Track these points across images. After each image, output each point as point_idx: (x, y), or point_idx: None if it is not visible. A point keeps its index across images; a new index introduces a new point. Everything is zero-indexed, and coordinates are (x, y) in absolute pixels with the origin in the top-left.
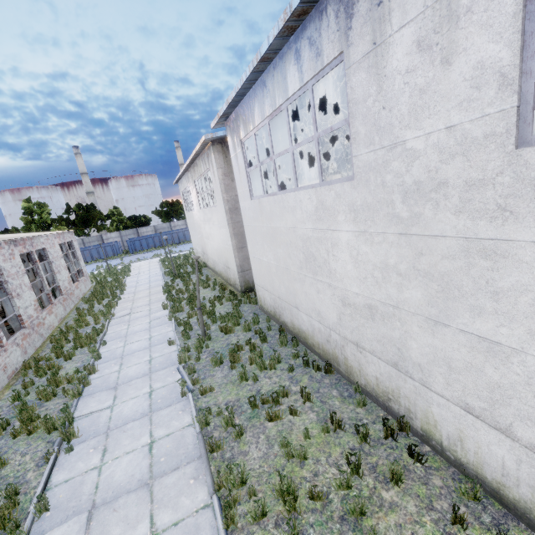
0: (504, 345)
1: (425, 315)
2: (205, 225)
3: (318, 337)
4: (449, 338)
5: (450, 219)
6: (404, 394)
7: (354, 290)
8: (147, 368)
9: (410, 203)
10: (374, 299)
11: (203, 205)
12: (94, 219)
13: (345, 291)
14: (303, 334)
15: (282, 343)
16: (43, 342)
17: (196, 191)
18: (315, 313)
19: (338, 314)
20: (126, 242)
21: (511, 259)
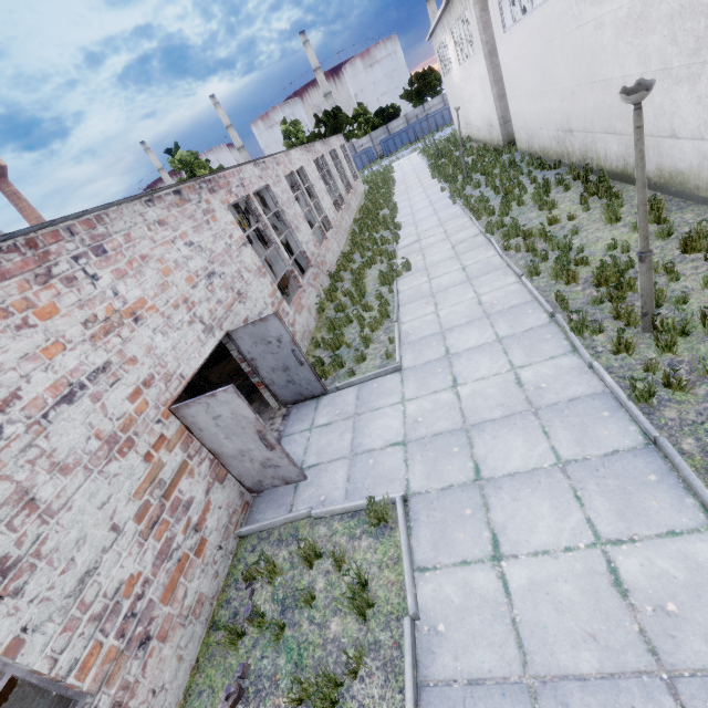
0: (608, 79)
1: (589, 81)
2: (466, 85)
3: (553, 144)
4: (596, 90)
5: (589, 10)
6: (588, 148)
7: (565, 85)
8: (429, 204)
9: (577, 5)
10: (572, 86)
11: (462, 58)
12: (342, 126)
13: (561, 89)
14: (545, 152)
15: (529, 165)
16: (354, 217)
17: (454, 42)
18: (550, 123)
19: (560, 113)
20: (378, 147)
21: (605, 26)
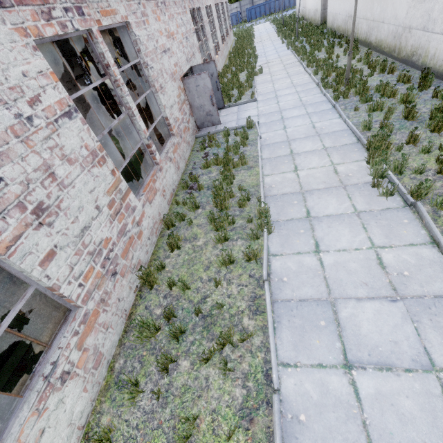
0: None
1: None
2: None
3: (343, 24)
4: None
5: None
6: (356, 27)
7: None
8: (274, 49)
9: None
10: None
11: None
12: None
13: None
14: (338, 29)
15: (329, 35)
16: (229, 52)
17: None
18: (344, 11)
19: (349, 5)
20: (243, 13)
21: None
